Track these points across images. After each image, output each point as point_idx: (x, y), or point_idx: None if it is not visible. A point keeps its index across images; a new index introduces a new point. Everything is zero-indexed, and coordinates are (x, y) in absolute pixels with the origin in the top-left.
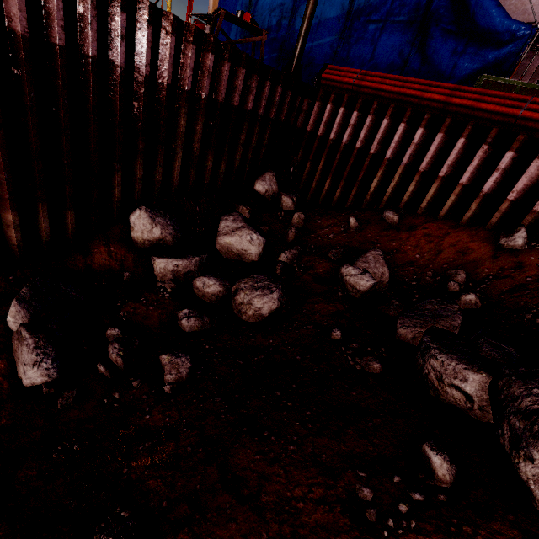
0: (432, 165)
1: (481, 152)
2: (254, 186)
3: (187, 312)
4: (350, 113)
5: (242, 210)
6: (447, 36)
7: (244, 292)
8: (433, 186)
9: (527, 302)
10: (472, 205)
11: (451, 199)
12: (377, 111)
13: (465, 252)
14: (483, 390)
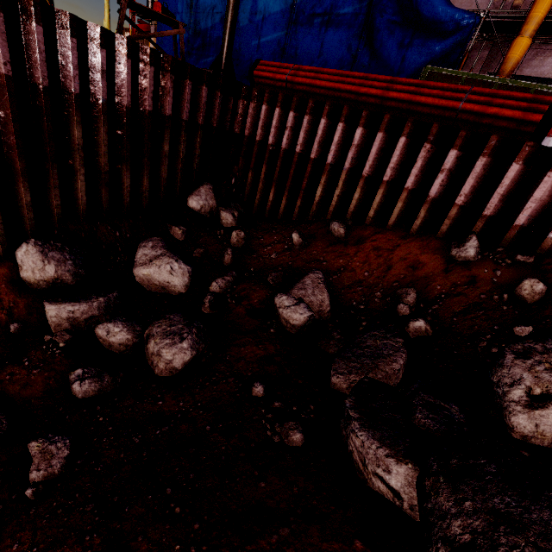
0: (376, 168)
1: (424, 152)
2: (187, 202)
3: (80, 373)
4: (287, 113)
5: (174, 230)
6: (393, 28)
7: (154, 340)
8: (378, 192)
9: (482, 326)
10: (420, 212)
11: (399, 206)
12: (314, 110)
13: (416, 266)
14: (411, 486)
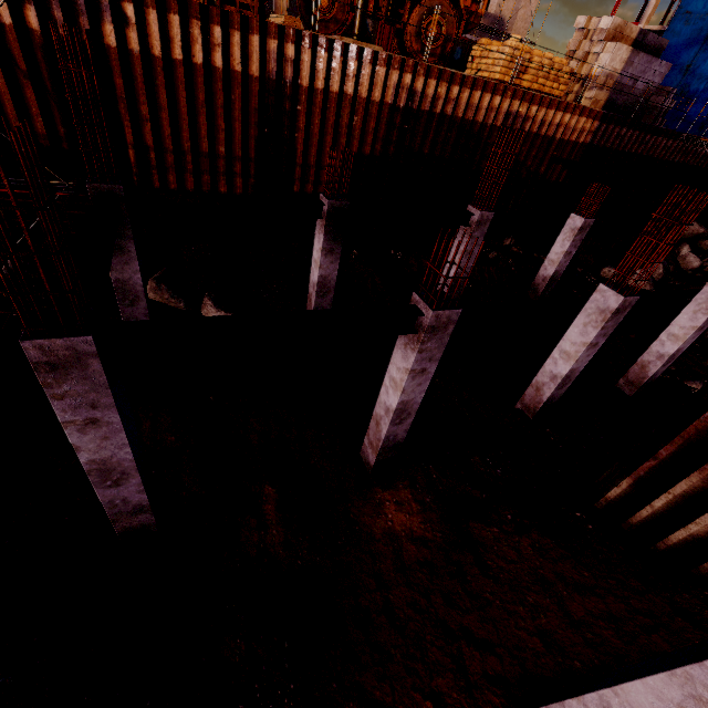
0: None
1: None
2: None
3: None
4: None
5: None
6: None
7: None
8: None
9: None
10: None
11: None
12: None
13: None
14: None
